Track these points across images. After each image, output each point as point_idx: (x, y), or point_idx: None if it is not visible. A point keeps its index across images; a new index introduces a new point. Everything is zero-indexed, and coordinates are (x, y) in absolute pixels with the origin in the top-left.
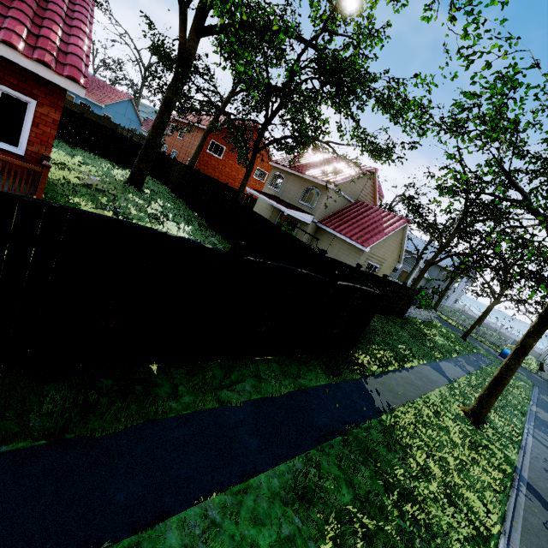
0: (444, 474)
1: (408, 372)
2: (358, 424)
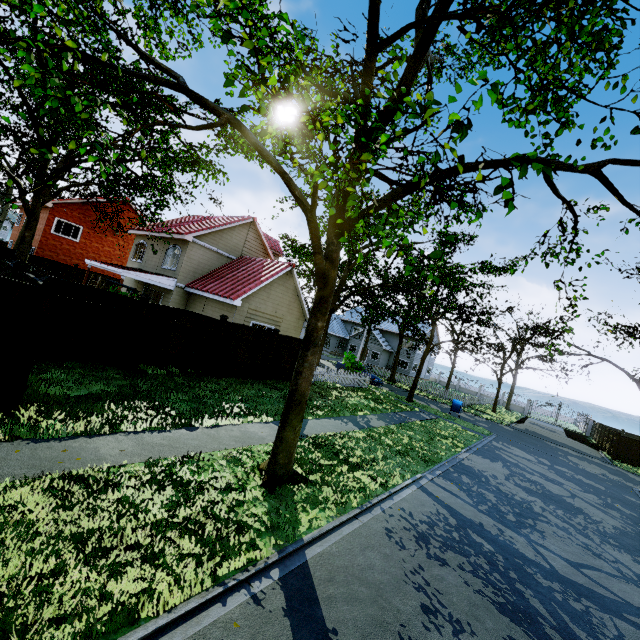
0: None
1: (187, 432)
2: None
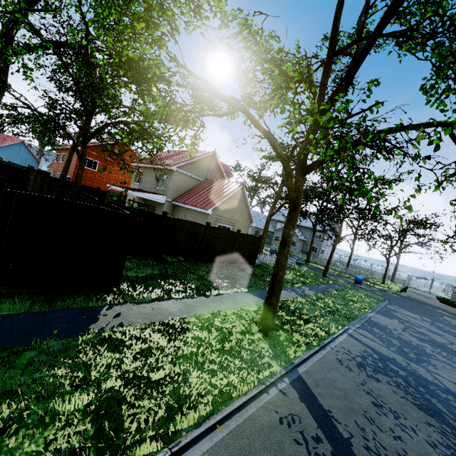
0: (122, 386)
1: (205, 298)
2: (5, 348)
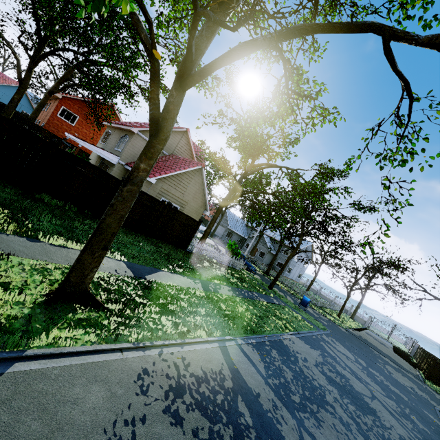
0: None
1: (24, 240)
2: None
